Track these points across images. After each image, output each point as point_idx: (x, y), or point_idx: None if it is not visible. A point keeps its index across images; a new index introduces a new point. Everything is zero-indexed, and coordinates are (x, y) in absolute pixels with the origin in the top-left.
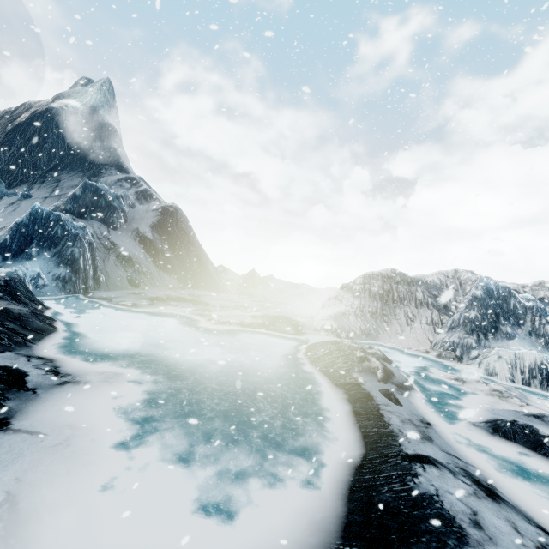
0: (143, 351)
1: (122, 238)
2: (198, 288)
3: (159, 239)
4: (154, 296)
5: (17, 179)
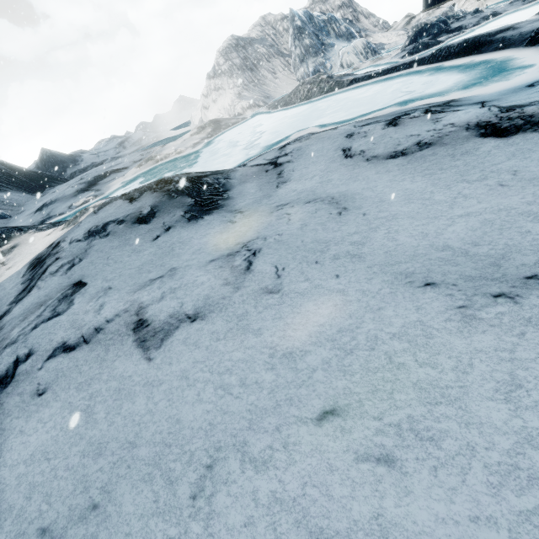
0: (238, 155)
1: None
2: (44, 190)
3: None
4: (77, 189)
5: None
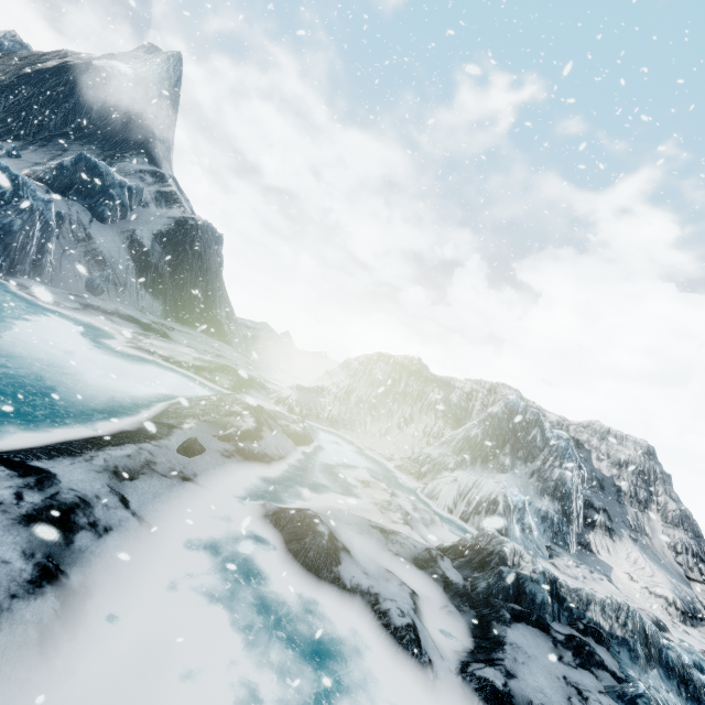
0: None
1: (106, 235)
2: (191, 326)
3: (160, 252)
4: (95, 304)
5: (12, 133)
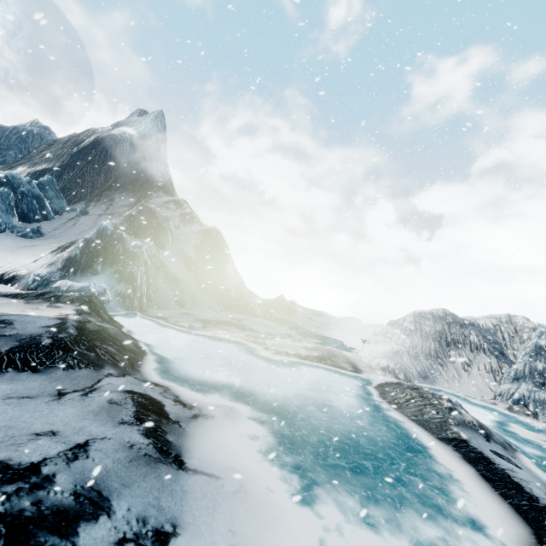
0: (228, 381)
1: (169, 258)
2: (234, 311)
3: (202, 261)
4: (205, 318)
5: (77, 197)
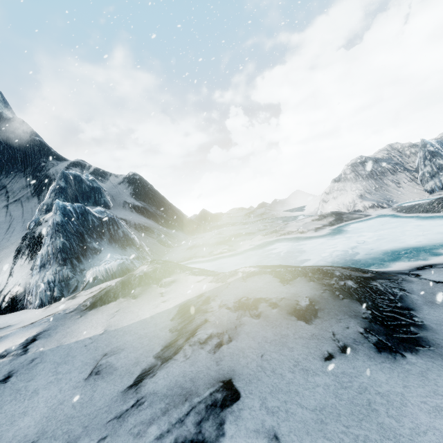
0: (376, 252)
1: (123, 213)
2: (195, 234)
3: (146, 205)
4: (217, 241)
5: None
